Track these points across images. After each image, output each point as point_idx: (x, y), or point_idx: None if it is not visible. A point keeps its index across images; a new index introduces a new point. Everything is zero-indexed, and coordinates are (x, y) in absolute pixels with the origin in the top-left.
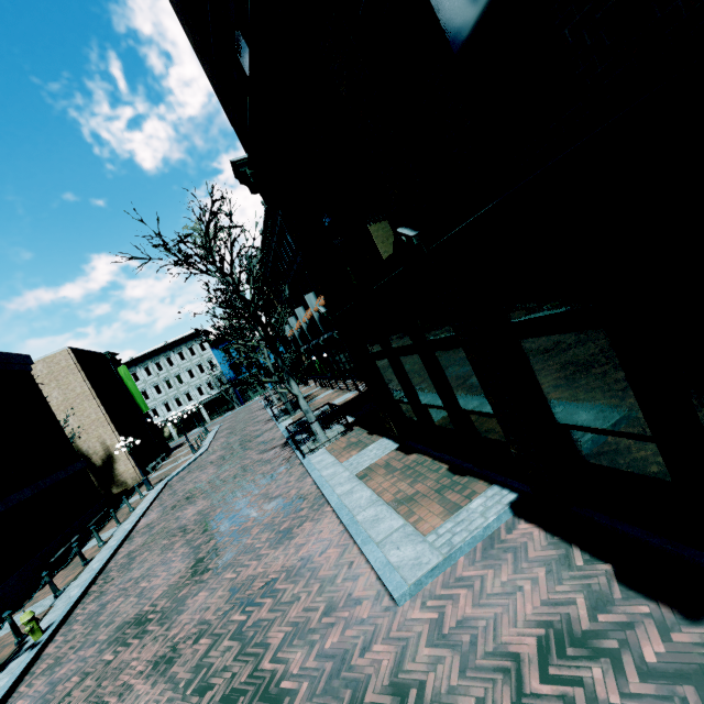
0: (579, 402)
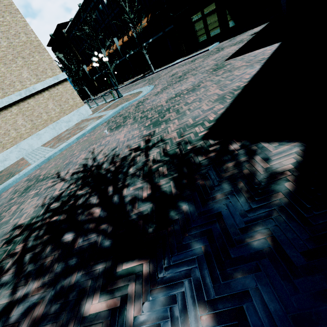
0: (232, 14)
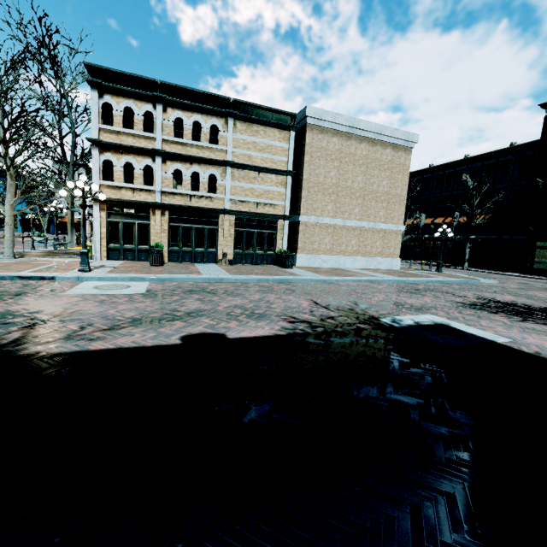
0: None
